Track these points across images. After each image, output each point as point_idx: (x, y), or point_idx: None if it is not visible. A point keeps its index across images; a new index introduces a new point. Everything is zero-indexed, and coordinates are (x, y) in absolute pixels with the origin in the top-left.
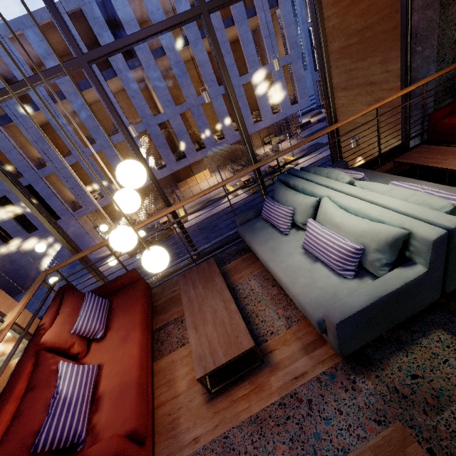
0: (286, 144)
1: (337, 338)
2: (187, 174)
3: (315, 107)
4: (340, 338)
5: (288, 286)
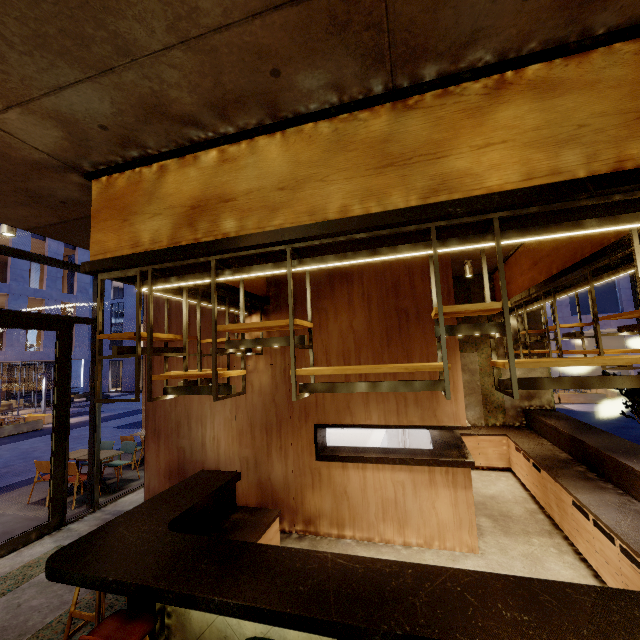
0: (26, 411)
1: None
2: None
3: (80, 393)
4: None
5: None
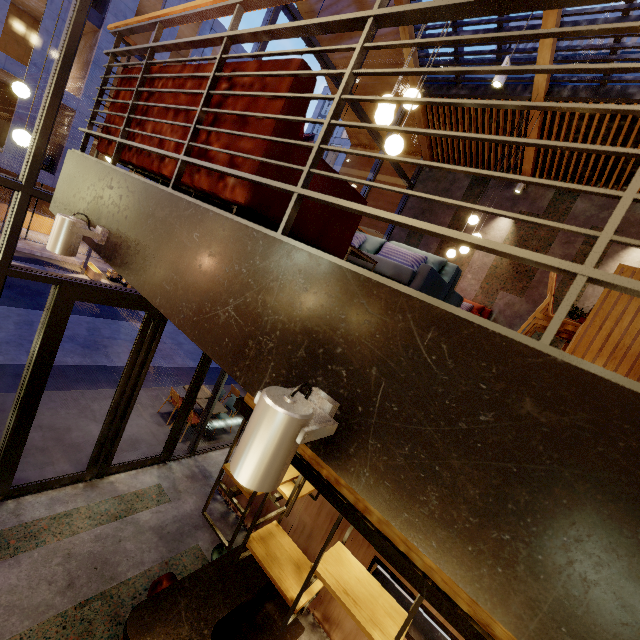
0: None
1: (424, 280)
2: (6, 198)
3: None
4: (425, 281)
5: (383, 258)
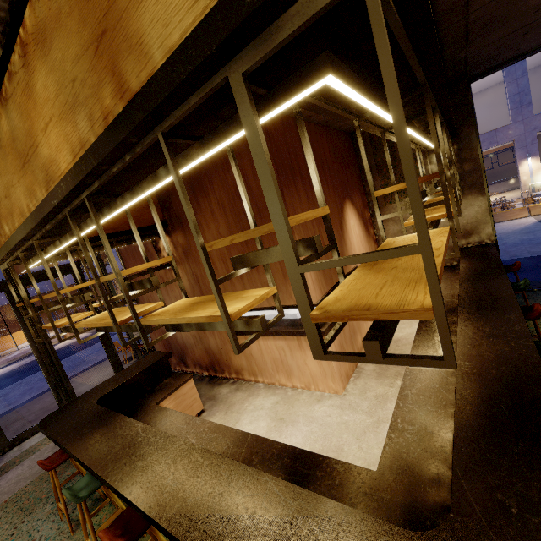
0: None
1: None
2: None
3: None
4: None
5: None
